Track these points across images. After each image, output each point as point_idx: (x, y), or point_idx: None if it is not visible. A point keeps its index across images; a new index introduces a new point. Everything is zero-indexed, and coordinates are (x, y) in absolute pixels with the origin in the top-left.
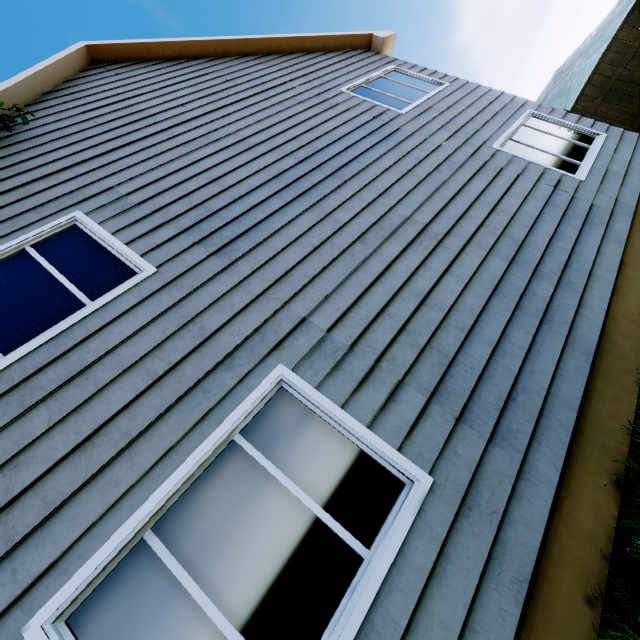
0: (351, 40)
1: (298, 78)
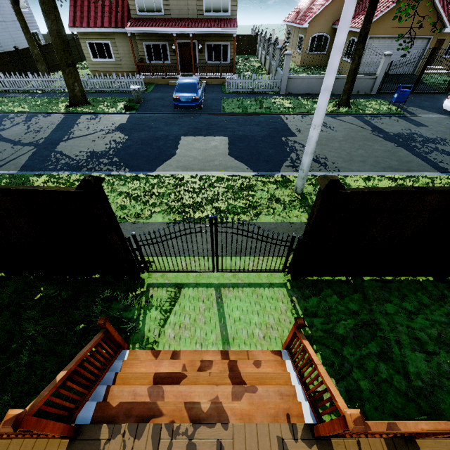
0: None
1: None
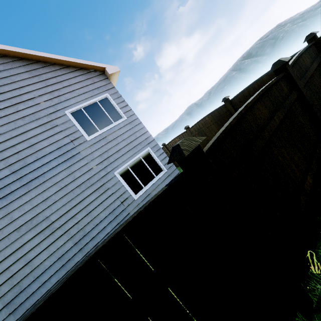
0: (93, 66)
1: (46, 93)
